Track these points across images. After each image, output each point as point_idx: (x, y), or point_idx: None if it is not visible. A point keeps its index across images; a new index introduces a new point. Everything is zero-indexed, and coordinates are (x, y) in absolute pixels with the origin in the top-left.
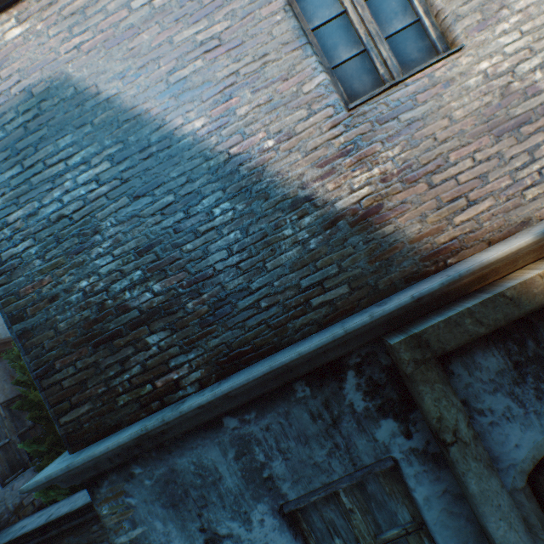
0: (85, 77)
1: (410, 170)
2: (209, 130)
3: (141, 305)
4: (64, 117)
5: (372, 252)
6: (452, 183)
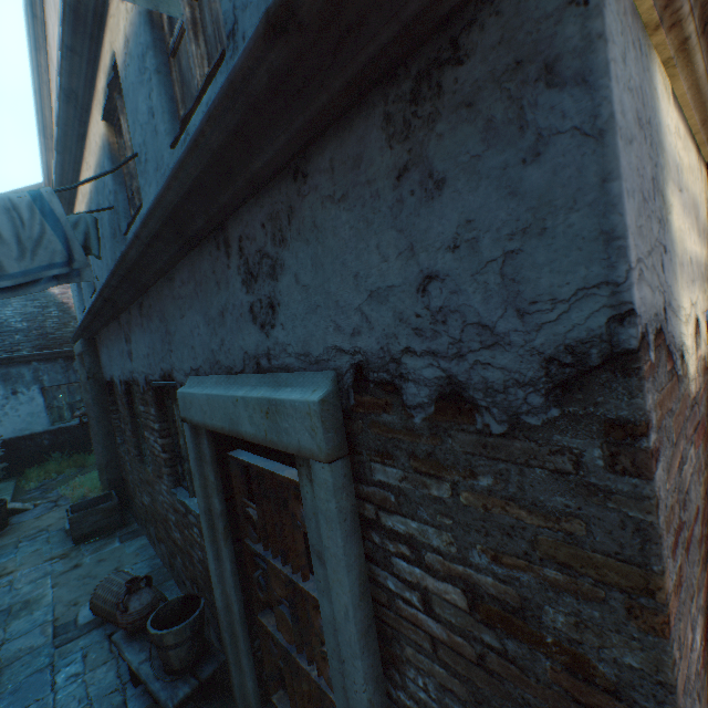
0: None
1: None
2: (60, 294)
3: (18, 327)
4: None
5: None
6: None
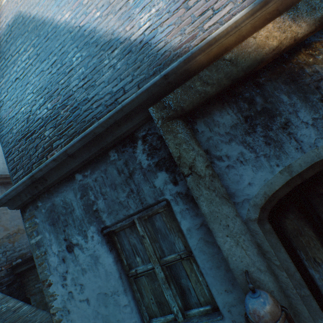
0: (26, 11)
1: (174, 3)
2: (72, 17)
3: (43, 116)
4: (19, 32)
5: (152, 62)
6: (202, 2)
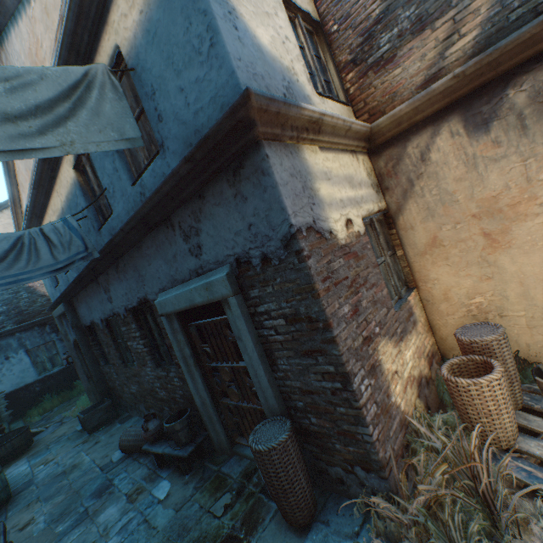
0: None
1: None
2: None
3: (0, 311)
4: None
5: None
6: None
